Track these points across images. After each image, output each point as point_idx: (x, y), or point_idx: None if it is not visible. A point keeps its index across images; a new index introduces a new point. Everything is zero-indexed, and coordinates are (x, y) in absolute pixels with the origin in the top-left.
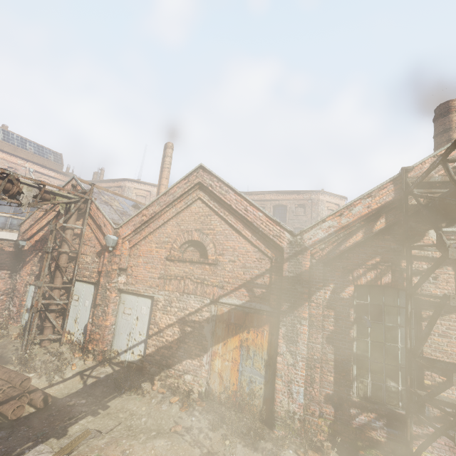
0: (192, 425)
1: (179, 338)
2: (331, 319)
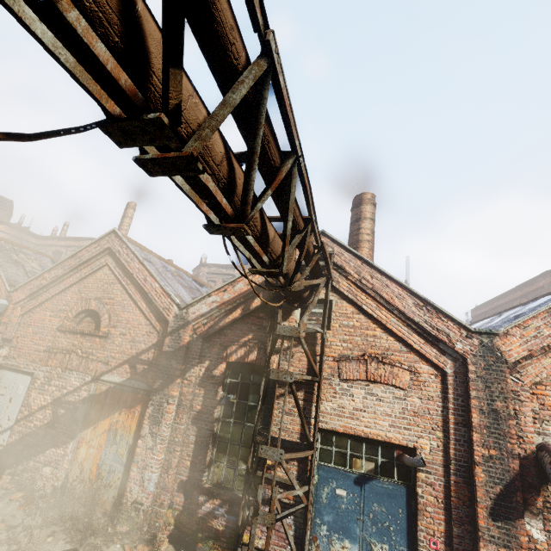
0: (21, 523)
1: (49, 423)
2: (200, 398)
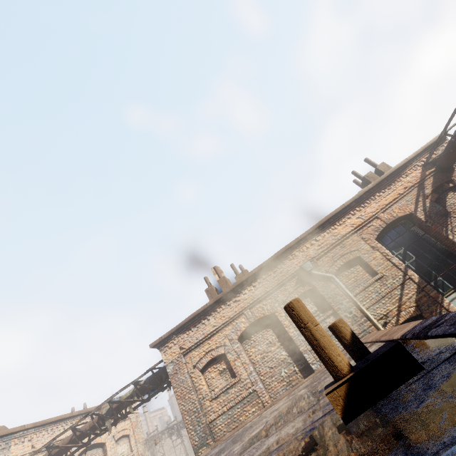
0: None
1: None
2: None
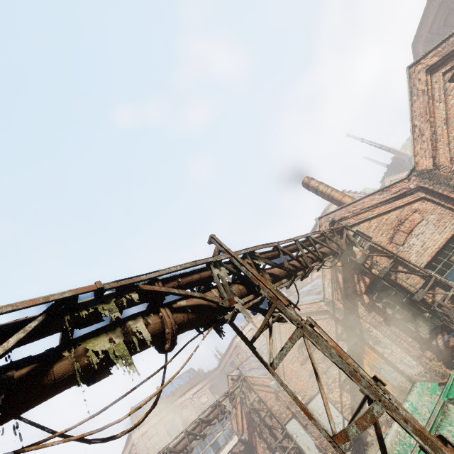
0: None
1: (351, 396)
2: (377, 315)
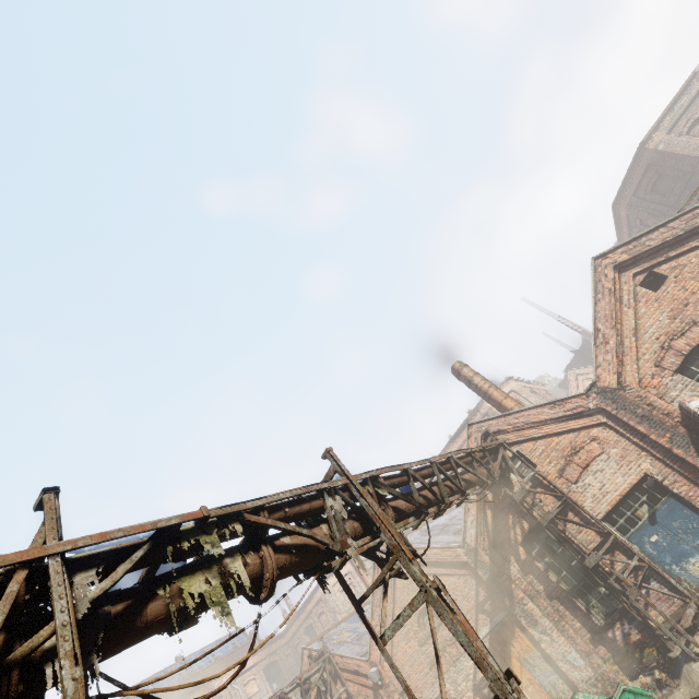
0: None
1: None
2: (535, 581)
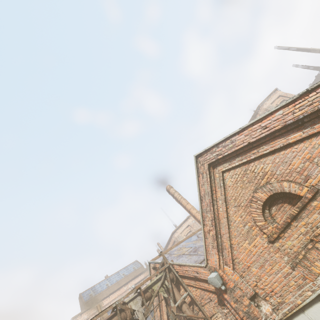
0: None
1: None
2: None
